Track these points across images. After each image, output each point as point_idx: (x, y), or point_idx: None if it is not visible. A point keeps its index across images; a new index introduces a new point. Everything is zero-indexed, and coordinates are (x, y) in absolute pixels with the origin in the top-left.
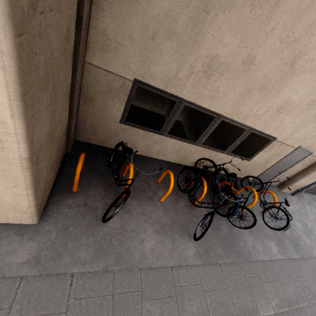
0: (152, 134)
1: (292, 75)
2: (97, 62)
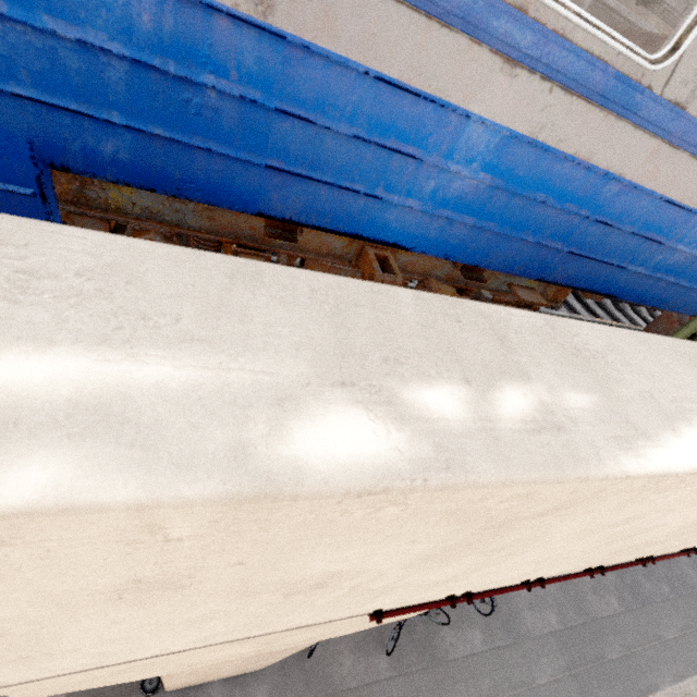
0: None
1: None
2: None
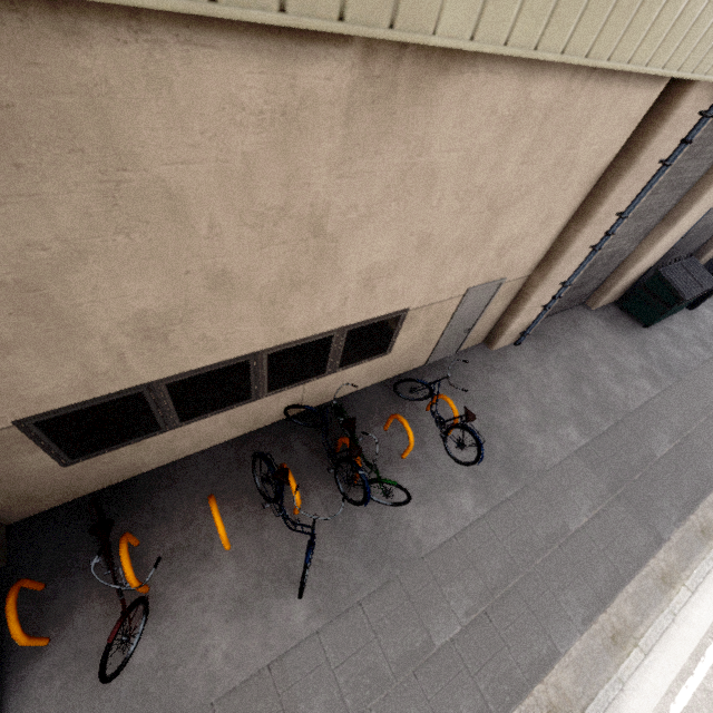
0: (151, 439)
1: (336, 242)
2: None
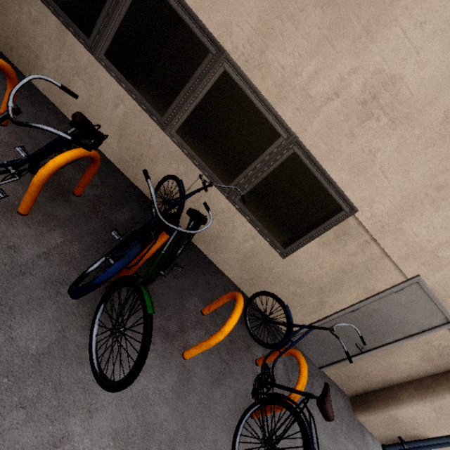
0: (74, 40)
1: None
2: None
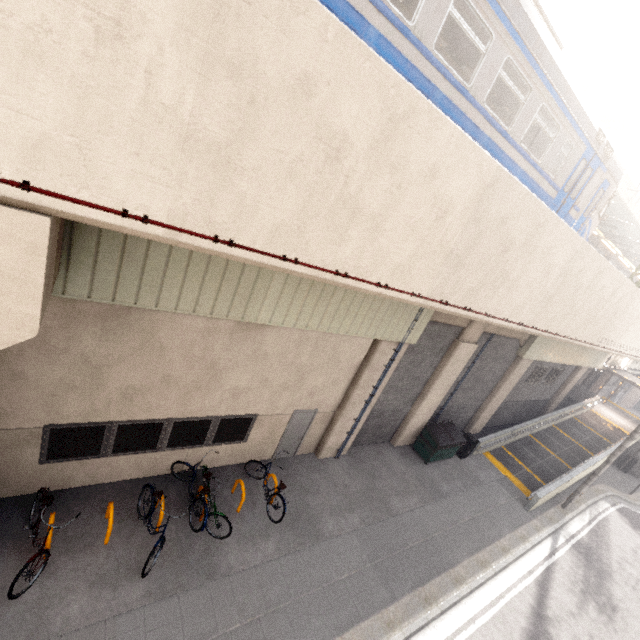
0: (91, 460)
1: (221, 373)
2: None
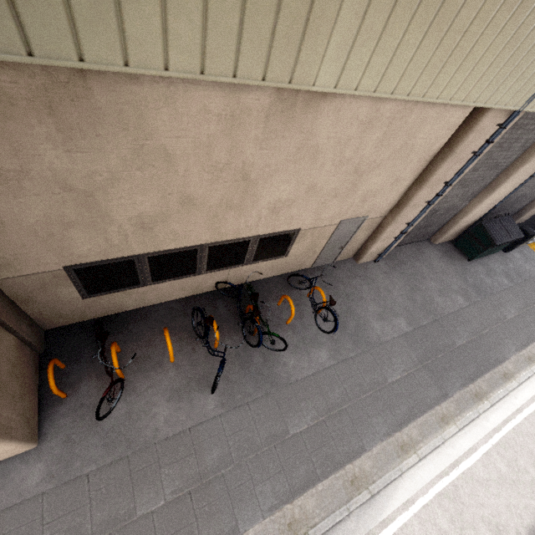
0: (133, 290)
1: (256, 184)
2: (6, 275)
